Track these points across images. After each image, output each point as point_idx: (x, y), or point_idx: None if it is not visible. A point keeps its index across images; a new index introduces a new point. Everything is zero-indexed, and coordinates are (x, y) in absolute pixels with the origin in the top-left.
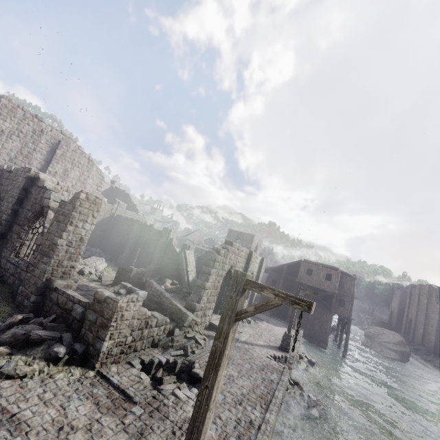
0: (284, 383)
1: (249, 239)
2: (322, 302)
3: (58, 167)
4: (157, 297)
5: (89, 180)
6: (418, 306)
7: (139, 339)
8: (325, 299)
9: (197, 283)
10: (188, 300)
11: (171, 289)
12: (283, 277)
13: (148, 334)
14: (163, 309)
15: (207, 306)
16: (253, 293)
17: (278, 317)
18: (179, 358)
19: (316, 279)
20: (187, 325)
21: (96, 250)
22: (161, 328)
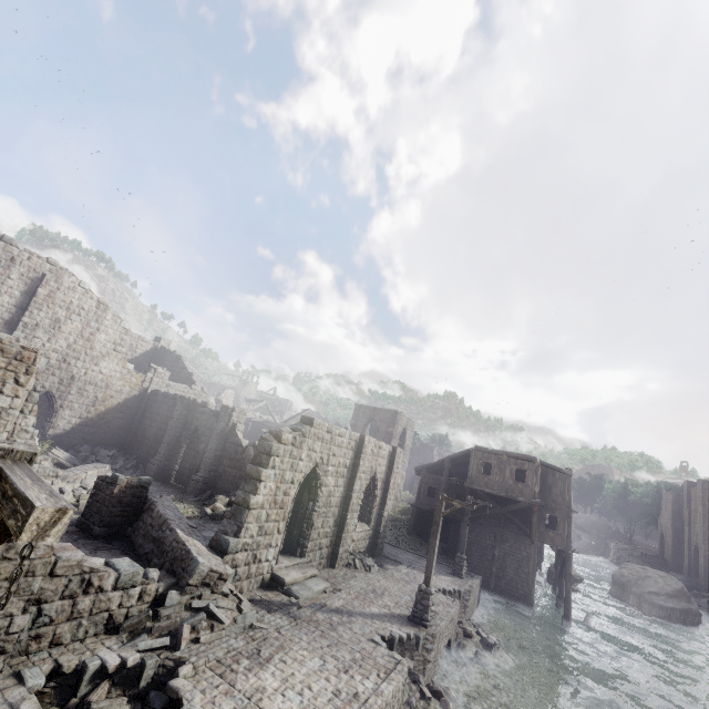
0: (379, 701)
1: (390, 419)
2: (514, 523)
3: (40, 316)
4: (156, 529)
5: (99, 335)
6: (705, 520)
7: (65, 619)
8: (521, 517)
9: (237, 498)
10: (217, 532)
11: (223, 514)
12: (444, 481)
13: (94, 606)
14: (162, 551)
15: (263, 543)
16: (380, 514)
17: (444, 555)
18: (155, 655)
19: (499, 481)
20: (198, 582)
21: (109, 452)
22: (133, 591)
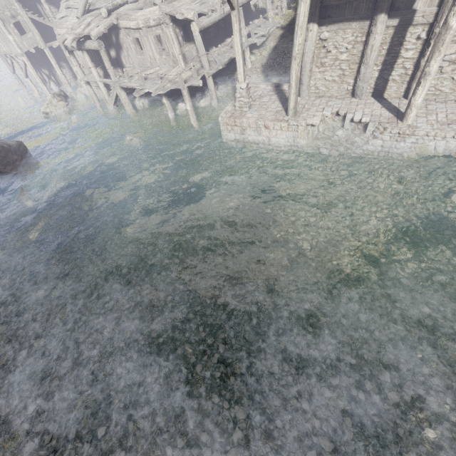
0: None
1: None
2: None
3: None
4: None
5: None
6: None
7: None
8: None
9: None
10: None
11: None
12: None
13: None
14: None
15: None
16: None
17: None
18: None
19: None
20: None
21: None
22: None
